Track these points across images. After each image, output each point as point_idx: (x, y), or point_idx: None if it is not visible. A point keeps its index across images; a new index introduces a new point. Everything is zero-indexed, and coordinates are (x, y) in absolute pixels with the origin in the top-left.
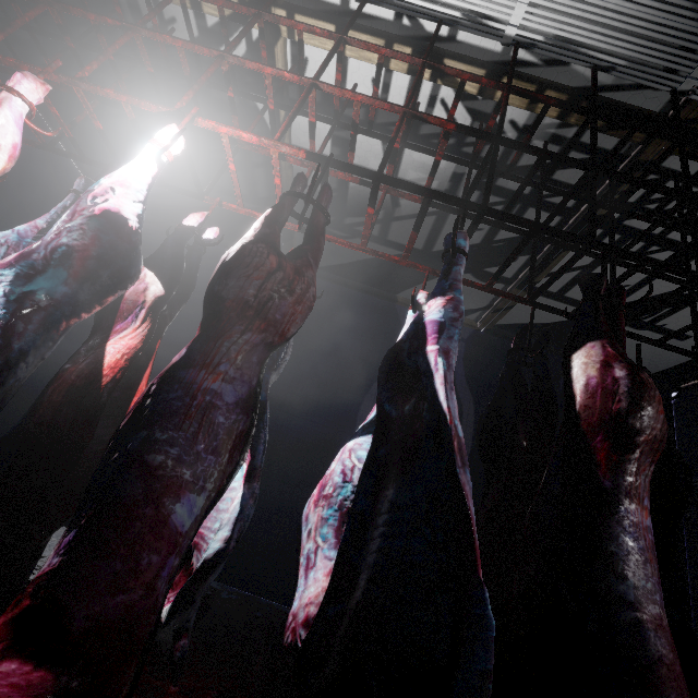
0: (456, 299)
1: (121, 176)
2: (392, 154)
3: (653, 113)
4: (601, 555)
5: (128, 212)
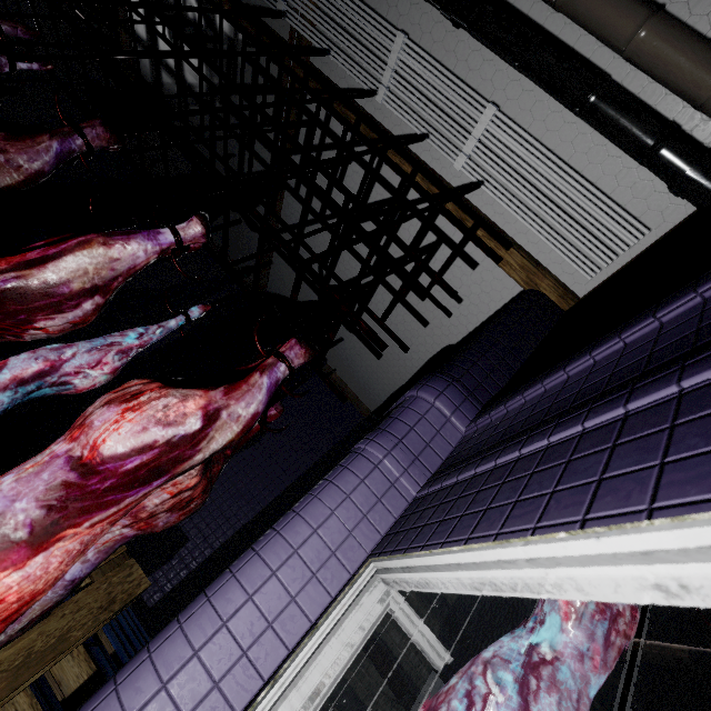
0: None
1: None
2: None
3: (283, 40)
4: None
5: None
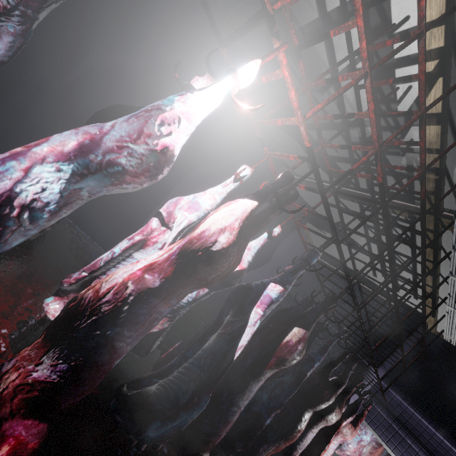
0: (287, 291)
1: (192, 107)
2: (346, 145)
3: (442, 207)
4: (245, 390)
5: (178, 147)
